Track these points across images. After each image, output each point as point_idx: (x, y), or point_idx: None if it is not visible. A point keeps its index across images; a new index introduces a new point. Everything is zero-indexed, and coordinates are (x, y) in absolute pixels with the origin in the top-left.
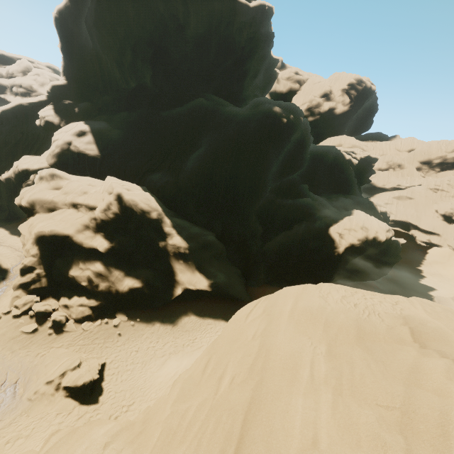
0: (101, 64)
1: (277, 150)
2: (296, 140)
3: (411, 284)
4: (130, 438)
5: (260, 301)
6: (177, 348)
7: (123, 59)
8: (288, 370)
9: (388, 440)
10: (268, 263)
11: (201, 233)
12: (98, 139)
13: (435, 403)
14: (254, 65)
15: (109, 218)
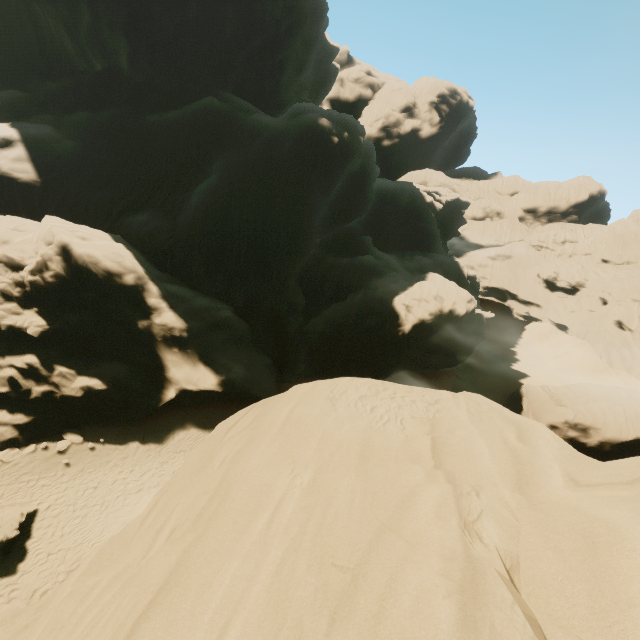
0: (38, 25)
1: (326, 185)
2: (355, 171)
3: (501, 370)
4: (3, 639)
5: (254, 407)
6: (163, 478)
7: (77, 19)
8: (246, 514)
9: (305, 629)
10: (311, 348)
11: (211, 307)
12: (36, 154)
13: (391, 562)
14: (297, 52)
15: (48, 284)
